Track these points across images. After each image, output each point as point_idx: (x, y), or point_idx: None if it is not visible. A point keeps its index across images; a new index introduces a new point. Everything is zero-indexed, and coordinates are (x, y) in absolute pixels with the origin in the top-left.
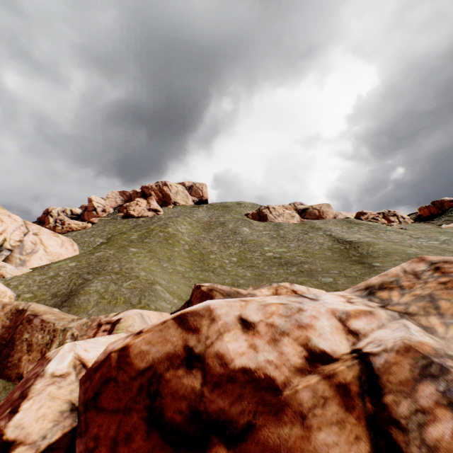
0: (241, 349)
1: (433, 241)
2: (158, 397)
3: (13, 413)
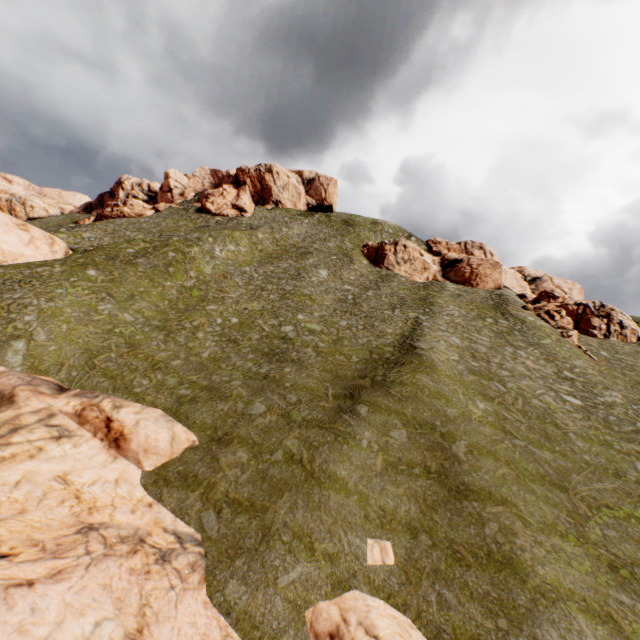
0: None
1: (579, 397)
2: None
3: None
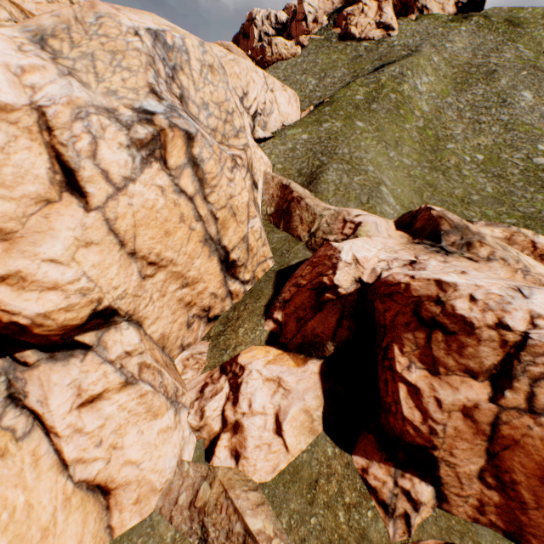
0: (464, 308)
1: None
2: (418, 307)
3: (334, 274)
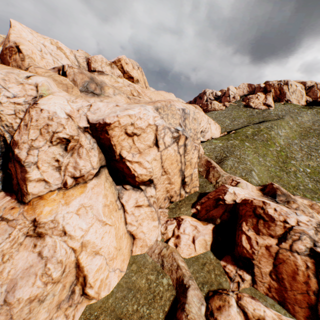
0: (271, 212)
1: None
2: (255, 209)
3: (224, 195)
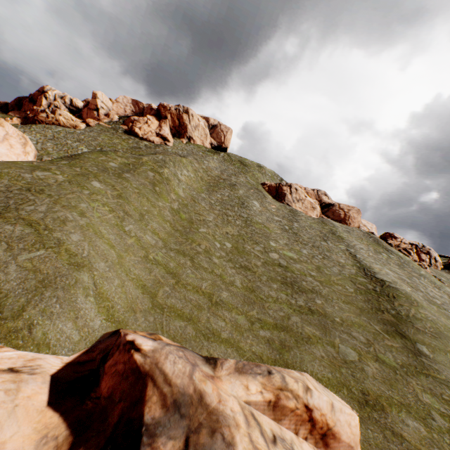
0: None
1: None
2: None
3: None
